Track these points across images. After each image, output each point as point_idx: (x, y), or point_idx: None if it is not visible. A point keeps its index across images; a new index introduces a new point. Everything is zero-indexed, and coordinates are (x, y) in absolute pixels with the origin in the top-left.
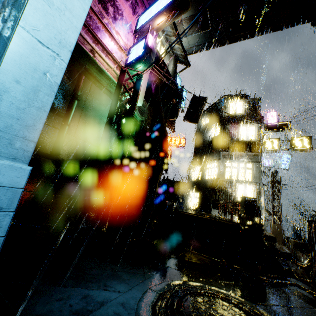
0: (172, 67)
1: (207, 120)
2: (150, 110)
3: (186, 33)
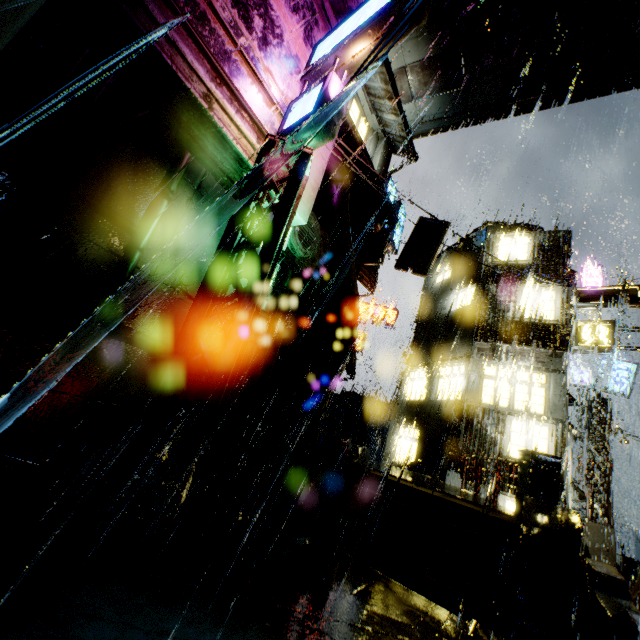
0: (379, 161)
1: (447, 272)
2: (326, 239)
3: (414, 94)
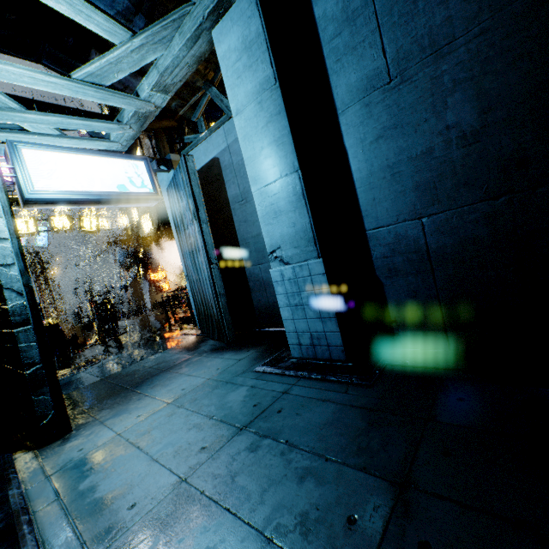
0: None
1: None
2: None
3: None
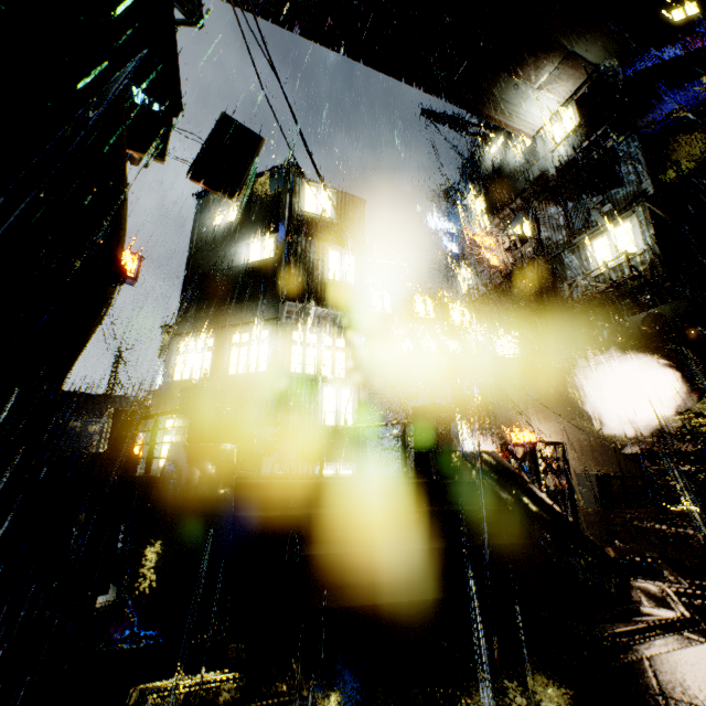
0: None
1: (232, 213)
2: None
3: None
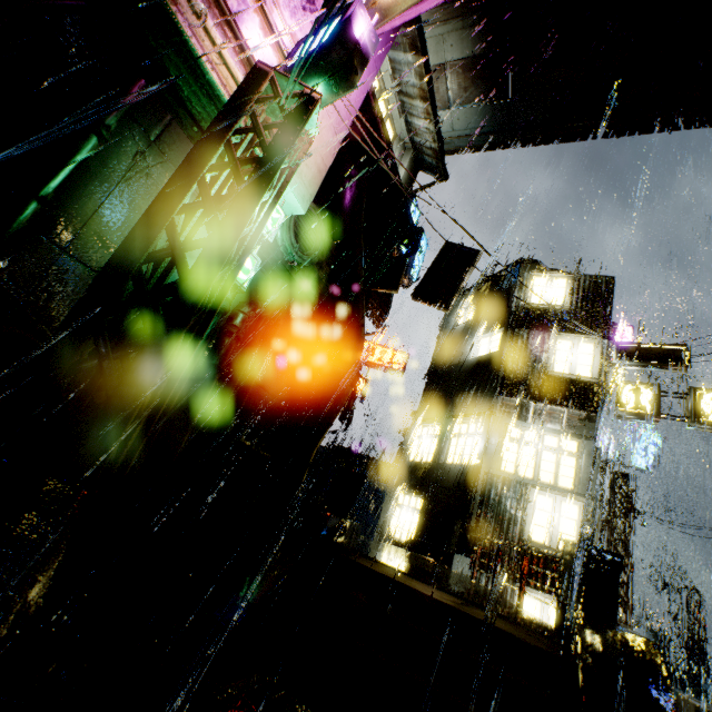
0: (403, 174)
1: (470, 313)
2: (331, 248)
3: (452, 100)
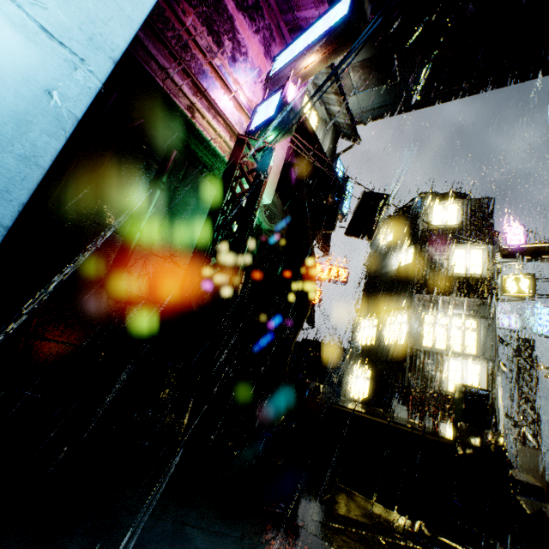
0: (328, 145)
1: (389, 235)
2: (287, 213)
3: (356, 89)
